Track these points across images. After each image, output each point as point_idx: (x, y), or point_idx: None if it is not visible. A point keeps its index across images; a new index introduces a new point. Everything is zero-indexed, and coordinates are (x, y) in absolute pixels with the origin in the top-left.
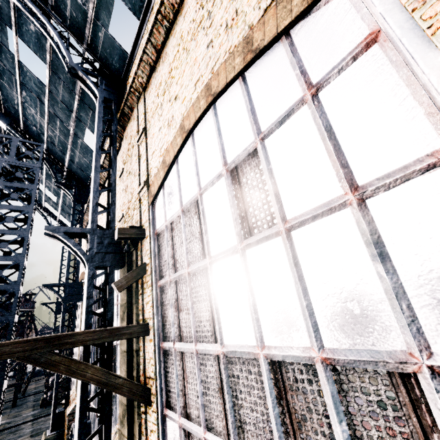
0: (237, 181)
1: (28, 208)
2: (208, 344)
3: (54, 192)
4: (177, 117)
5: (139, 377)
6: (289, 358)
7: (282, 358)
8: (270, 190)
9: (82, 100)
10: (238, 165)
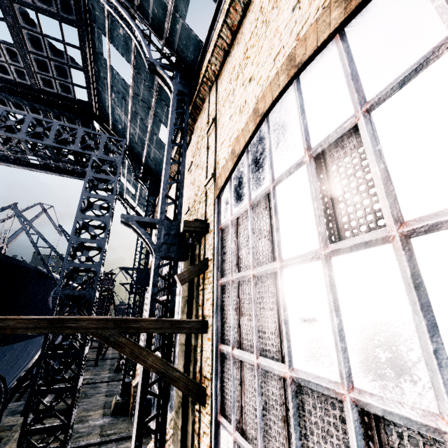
0: (323, 170)
1: (110, 198)
2: (273, 362)
3: (133, 185)
4: (251, 101)
5: (196, 374)
6: (394, 417)
7: (383, 413)
8: (376, 180)
9: (159, 97)
10: (326, 149)
